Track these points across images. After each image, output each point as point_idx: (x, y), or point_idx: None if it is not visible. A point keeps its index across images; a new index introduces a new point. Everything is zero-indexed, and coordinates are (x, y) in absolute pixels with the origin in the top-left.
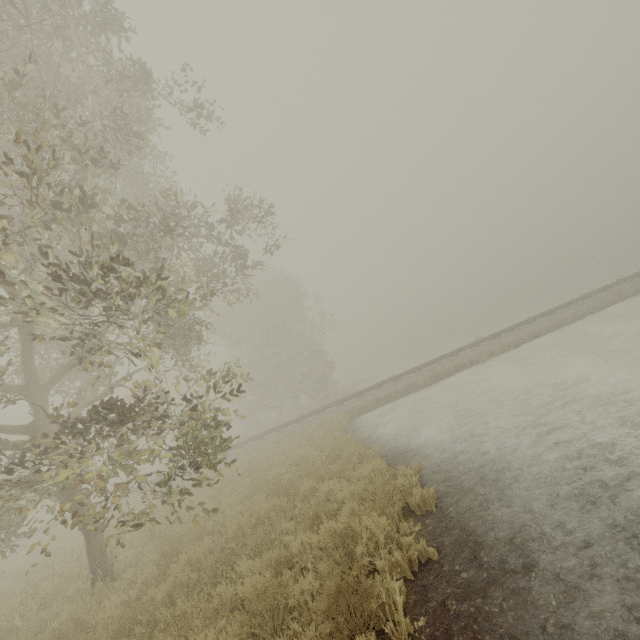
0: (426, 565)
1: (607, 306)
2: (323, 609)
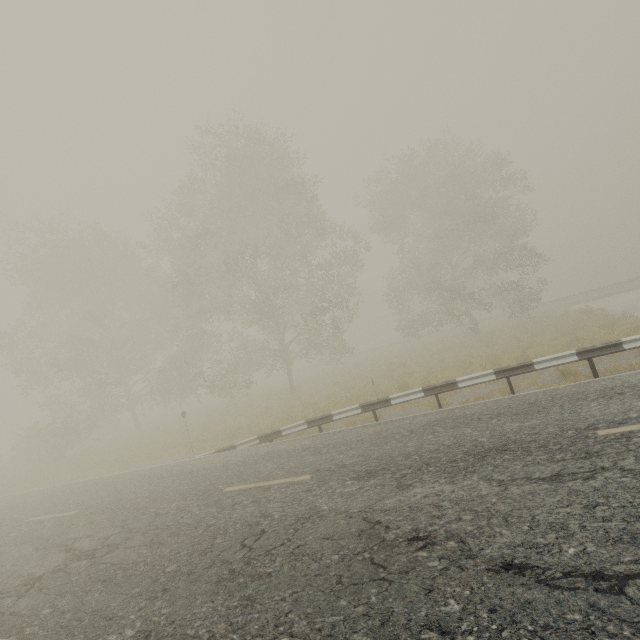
0: (602, 315)
1: None
2: (582, 313)
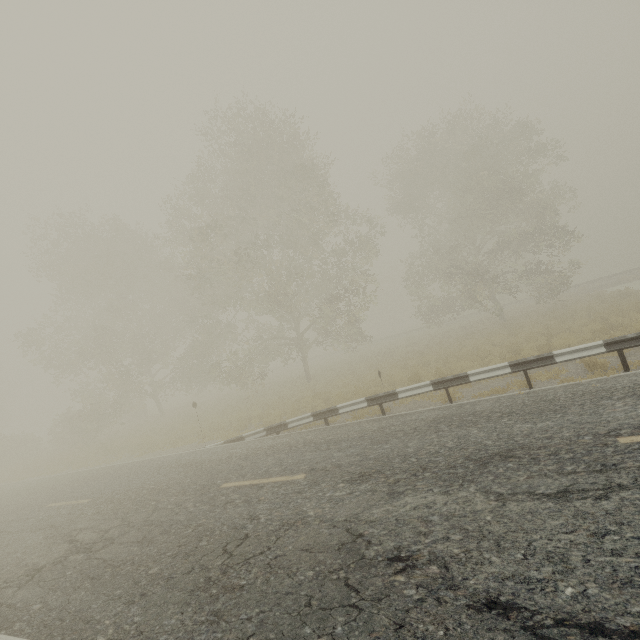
0: None
1: None
2: (620, 296)
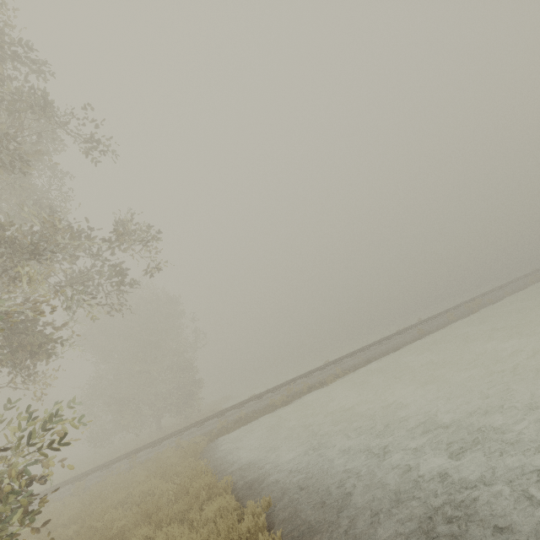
0: None
1: (414, 340)
2: None
